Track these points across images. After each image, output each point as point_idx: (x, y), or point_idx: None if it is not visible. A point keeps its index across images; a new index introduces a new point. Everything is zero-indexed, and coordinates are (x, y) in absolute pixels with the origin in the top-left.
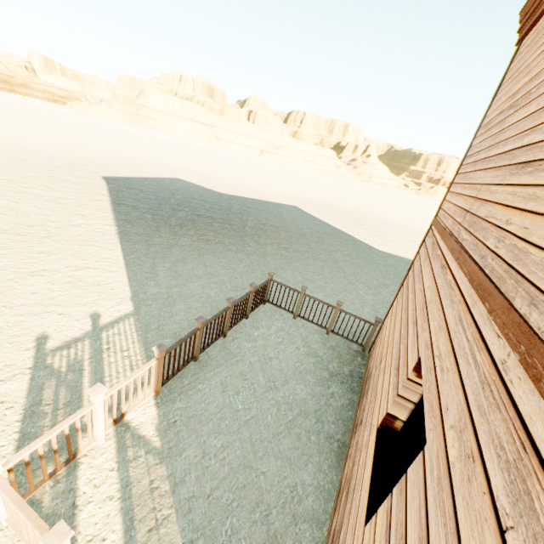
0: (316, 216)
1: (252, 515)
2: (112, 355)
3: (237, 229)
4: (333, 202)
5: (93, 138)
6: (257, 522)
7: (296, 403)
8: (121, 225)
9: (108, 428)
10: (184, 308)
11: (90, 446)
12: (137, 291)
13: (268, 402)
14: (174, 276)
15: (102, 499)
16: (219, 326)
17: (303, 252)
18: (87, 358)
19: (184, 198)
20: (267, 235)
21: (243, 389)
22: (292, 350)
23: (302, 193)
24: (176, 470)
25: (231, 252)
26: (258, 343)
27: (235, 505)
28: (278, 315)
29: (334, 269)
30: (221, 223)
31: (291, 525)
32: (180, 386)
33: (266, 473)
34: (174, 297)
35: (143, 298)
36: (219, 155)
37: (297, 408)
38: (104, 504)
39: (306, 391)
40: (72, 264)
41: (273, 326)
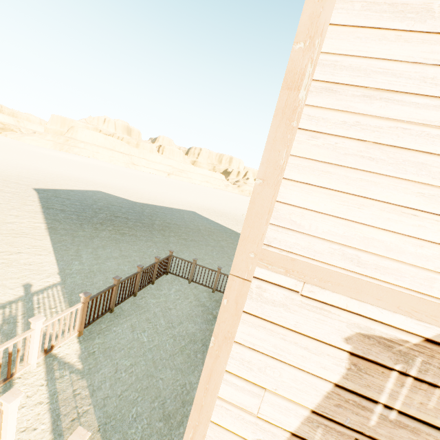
0: (209, 218)
1: (152, 404)
2: (42, 311)
3: (147, 226)
4: (222, 209)
5: (25, 160)
6: (156, 408)
7: (188, 335)
8: (50, 223)
9: (39, 357)
10: (103, 279)
11: (24, 369)
12: (63, 268)
13: (167, 336)
14: (95, 258)
15: (33, 404)
16: (131, 287)
17: (197, 241)
18: (21, 314)
19: (104, 204)
20: (171, 230)
21: (148, 329)
22: (187, 303)
23: (199, 203)
24: (94, 382)
25: (142, 241)
26: (161, 300)
27: (140, 399)
28: (177, 282)
29: (220, 251)
30: (134, 222)
31: (180, 408)
32: (99, 329)
33: (164, 379)
34: (95, 271)
35: (68, 273)
36: (134, 176)
37: (189, 338)
38: (35, 407)
39: (195, 328)
40: (6, 250)
41: (173, 289)
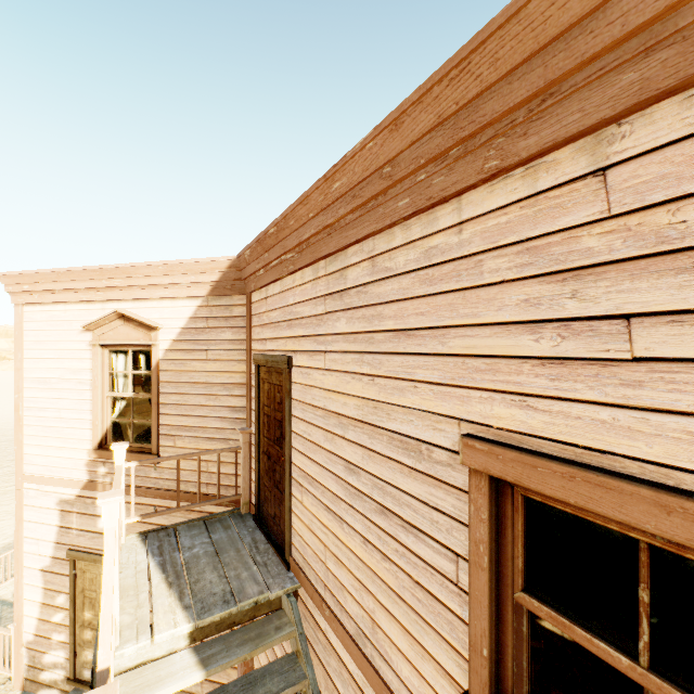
0: None
1: None
2: None
3: None
4: None
5: None
6: None
7: None
8: None
9: None
10: None
11: None
12: None
13: None
14: None
15: None
16: None
17: None
18: None
19: None
20: None
21: None
22: None
23: None
24: None
25: None
26: None
27: None
28: None
29: None
30: None
31: None
32: None
33: None
34: None
35: None
36: None
37: None
38: None
39: None
40: None
41: None
